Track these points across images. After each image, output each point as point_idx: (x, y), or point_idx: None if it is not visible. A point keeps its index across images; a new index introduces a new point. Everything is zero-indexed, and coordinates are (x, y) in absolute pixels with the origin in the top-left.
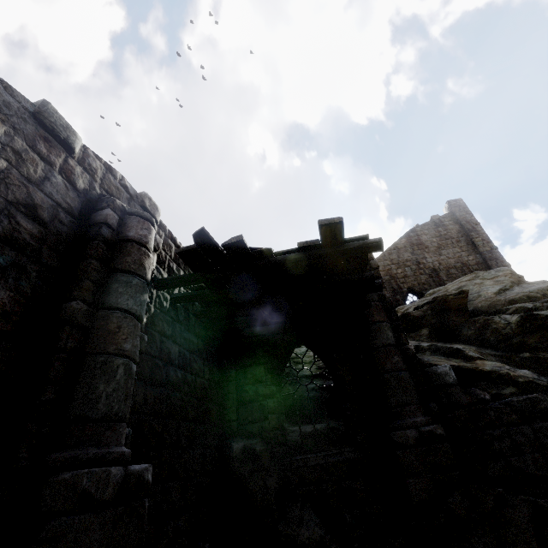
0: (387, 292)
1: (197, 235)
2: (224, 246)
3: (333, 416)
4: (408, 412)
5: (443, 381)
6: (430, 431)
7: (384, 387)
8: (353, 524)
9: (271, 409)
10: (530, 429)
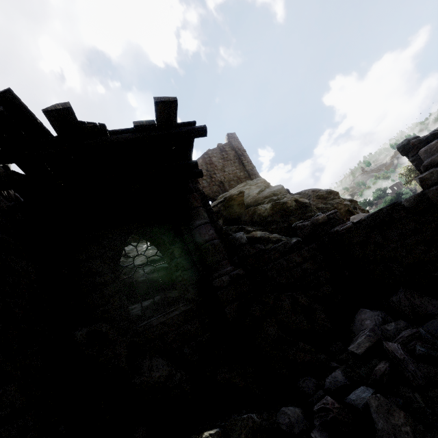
0: (201, 186)
1: (1, 96)
2: (47, 112)
3: (165, 289)
4: (222, 265)
5: (240, 242)
6: (236, 274)
7: (205, 253)
8: (191, 353)
9: (112, 293)
10: (284, 260)
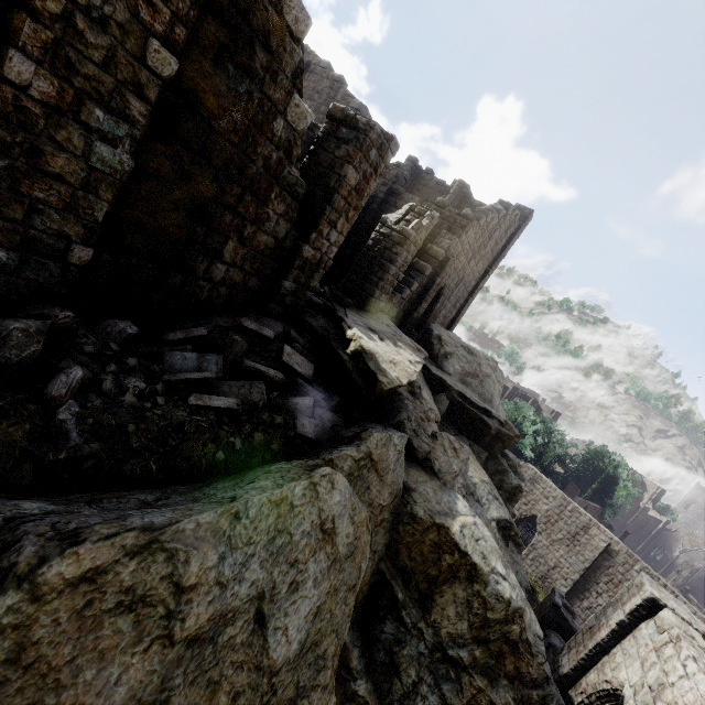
0: None
1: None
2: None
3: None
4: None
5: None
6: None
7: None
8: None
9: None
10: None
